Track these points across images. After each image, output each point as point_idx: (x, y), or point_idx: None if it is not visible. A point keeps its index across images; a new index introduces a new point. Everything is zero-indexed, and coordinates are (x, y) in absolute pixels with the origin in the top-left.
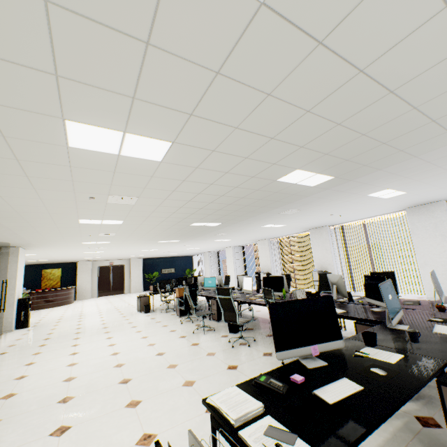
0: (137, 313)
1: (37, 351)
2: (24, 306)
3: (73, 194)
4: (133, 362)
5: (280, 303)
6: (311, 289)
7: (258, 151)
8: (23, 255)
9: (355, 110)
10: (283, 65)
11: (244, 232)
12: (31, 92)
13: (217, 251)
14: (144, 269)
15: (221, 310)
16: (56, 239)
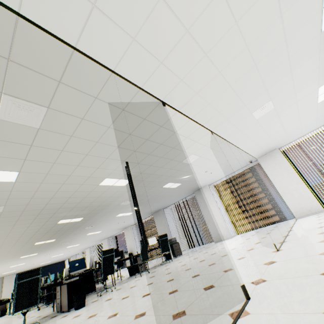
0: None
1: None
2: None
3: None
4: None
5: None
6: None
7: (34, 221)
8: None
9: (55, 211)
10: (18, 213)
11: (80, 239)
12: None
13: (83, 252)
14: None
15: None
16: None
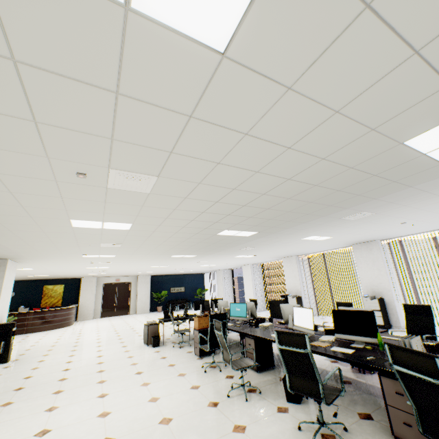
0: (143, 347)
1: None
2: (5, 334)
3: (48, 163)
4: None
5: None
6: None
7: None
8: (13, 270)
9: None
10: None
11: (275, 246)
12: None
13: (231, 269)
14: (152, 287)
15: (285, 370)
16: (49, 250)
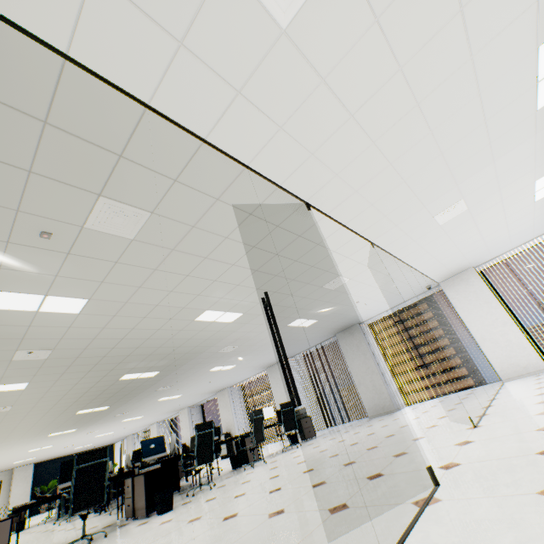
0: None
1: None
2: None
3: None
4: None
5: (69, 460)
6: None
7: (88, 375)
8: None
9: (121, 360)
10: (69, 361)
11: (147, 407)
12: None
13: (145, 431)
14: (35, 479)
15: None
16: None
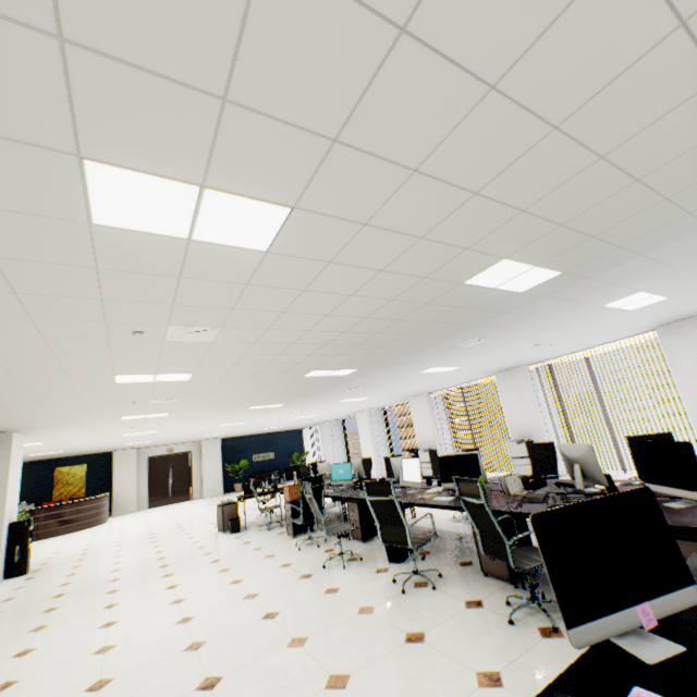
0: (217, 535)
1: (39, 623)
2: (19, 535)
3: (104, 327)
4: (221, 638)
5: (553, 512)
6: (505, 472)
7: (445, 222)
8: (20, 446)
9: (640, 124)
10: (538, 7)
11: (390, 383)
12: (8, 87)
13: (342, 419)
14: (224, 456)
15: (376, 523)
16: (76, 415)
